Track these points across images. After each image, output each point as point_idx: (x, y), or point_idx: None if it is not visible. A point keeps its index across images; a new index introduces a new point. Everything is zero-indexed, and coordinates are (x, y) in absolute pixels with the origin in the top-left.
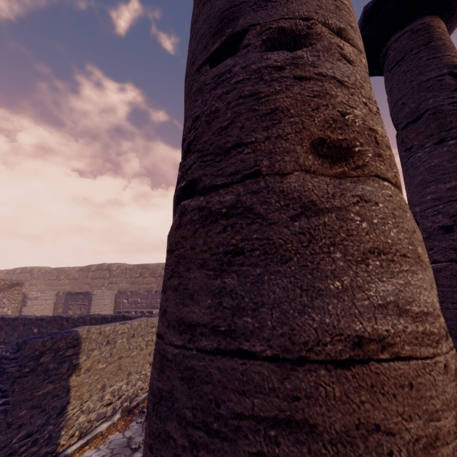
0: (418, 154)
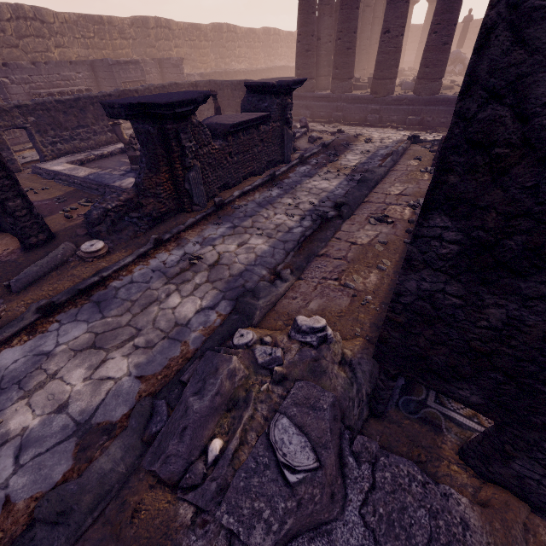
0: (326, 18)
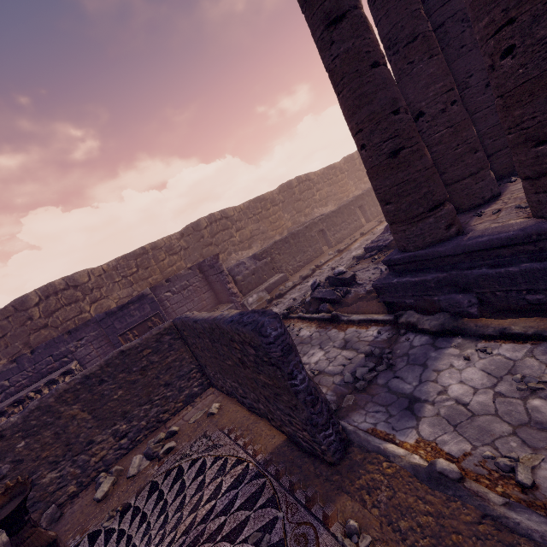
0: (420, 66)
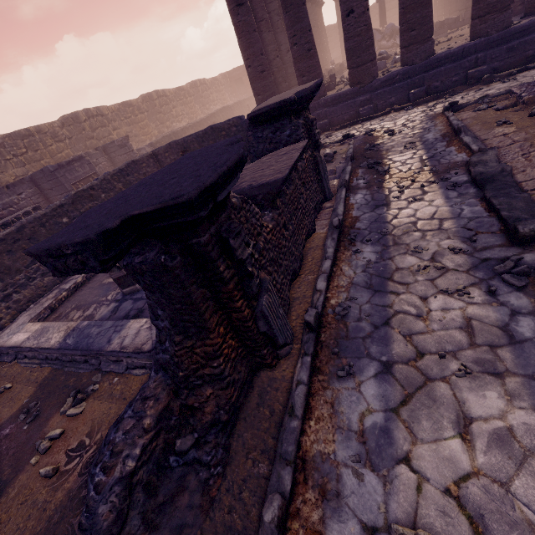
0: (265, 35)
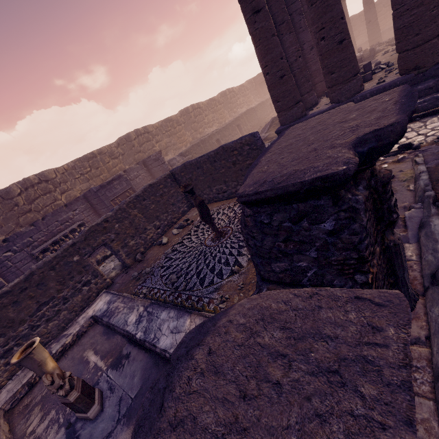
0: (286, 37)
